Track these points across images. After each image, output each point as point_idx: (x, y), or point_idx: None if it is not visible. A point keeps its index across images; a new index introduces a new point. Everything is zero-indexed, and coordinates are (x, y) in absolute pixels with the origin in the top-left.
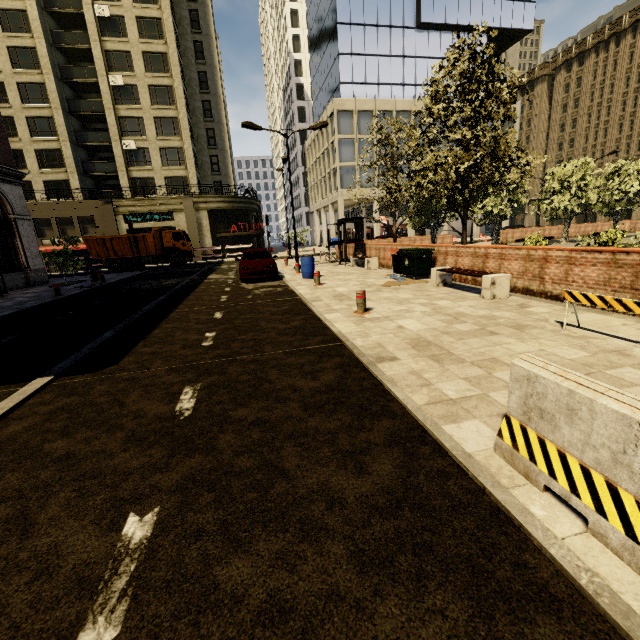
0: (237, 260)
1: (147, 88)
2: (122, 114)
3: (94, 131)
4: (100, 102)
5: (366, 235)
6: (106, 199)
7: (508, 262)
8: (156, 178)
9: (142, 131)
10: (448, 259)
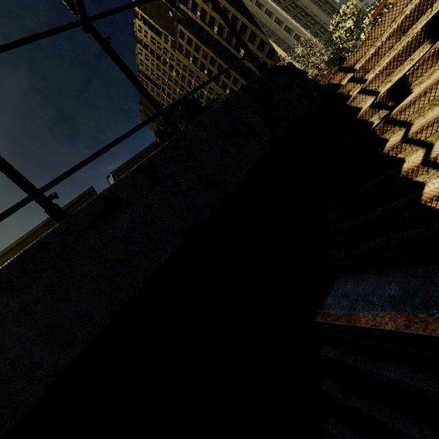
0: None
1: (266, 58)
2: None
3: None
4: None
5: None
6: None
7: None
8: None
9: None
10: None
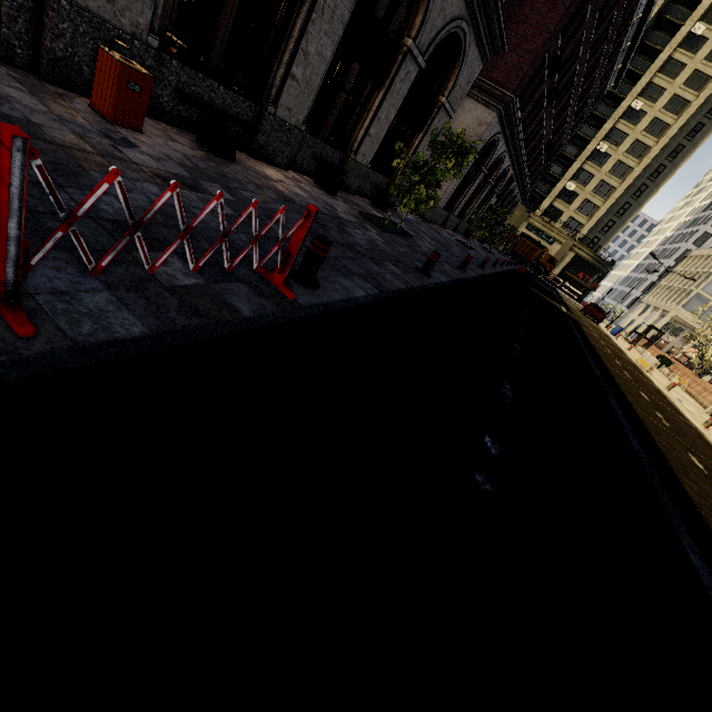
0: (589, 305)
1: (616, 161)
2: (585, 167)
3: (559, 166)
4: (579, 152)
5: (666, 351)
6: (529, 210)
7: (688, 379)
8: (565, 214)
9: (586, 183)
10: (675, 370)
